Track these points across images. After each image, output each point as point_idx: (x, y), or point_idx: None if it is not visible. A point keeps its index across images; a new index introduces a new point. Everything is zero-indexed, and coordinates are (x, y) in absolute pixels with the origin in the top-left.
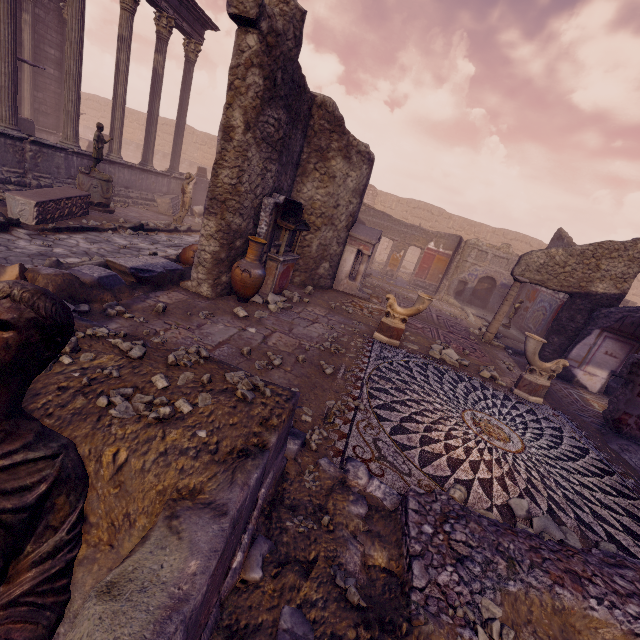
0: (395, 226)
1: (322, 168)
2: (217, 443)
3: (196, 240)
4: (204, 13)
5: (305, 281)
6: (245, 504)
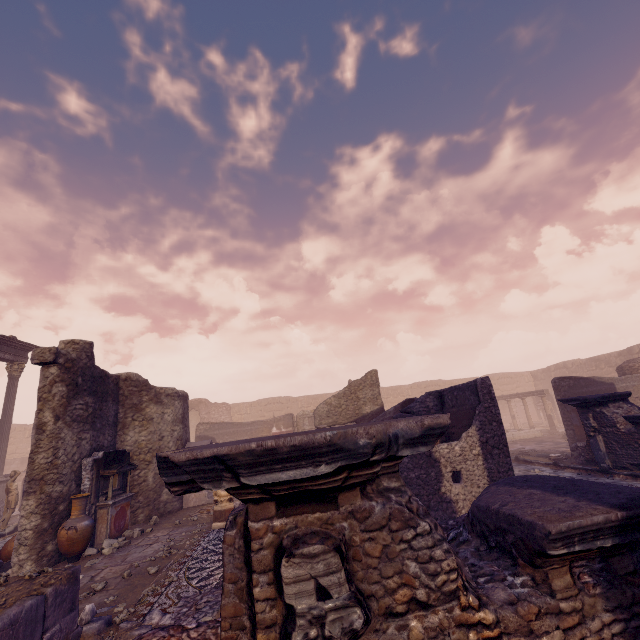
0: (240, 428)
1: (140, 417)
2: (6, 601)
3: None
4: (26, 343)
5: (150, 514)
6: (21, 615)
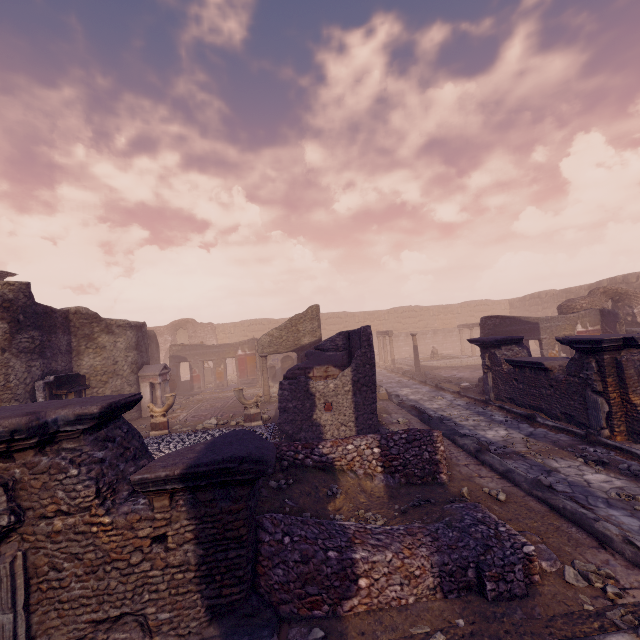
0: (209, 350)
1: (93, 345)
2: None
3: None
4: None
5: None
6: None
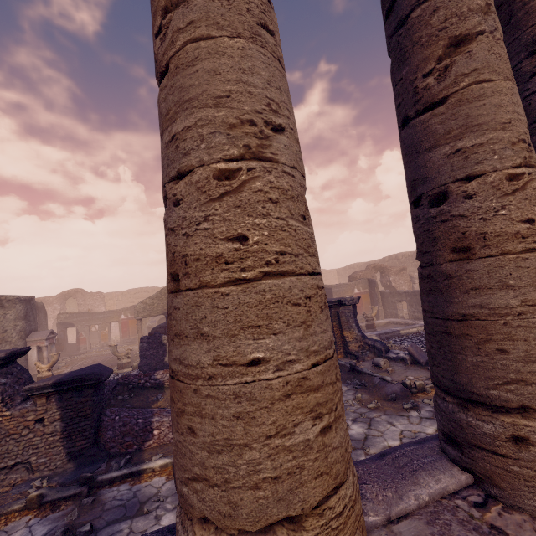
0: (95, 316)
1: None
2: None
3: None
4: None
5: None
6: None
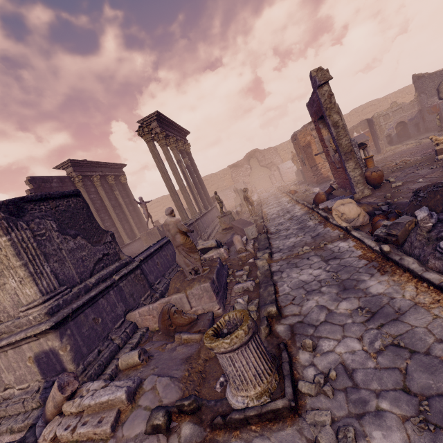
0: None
1: None
2: None
3: (276, 210)
4: (185, 130)
5: None
6: None
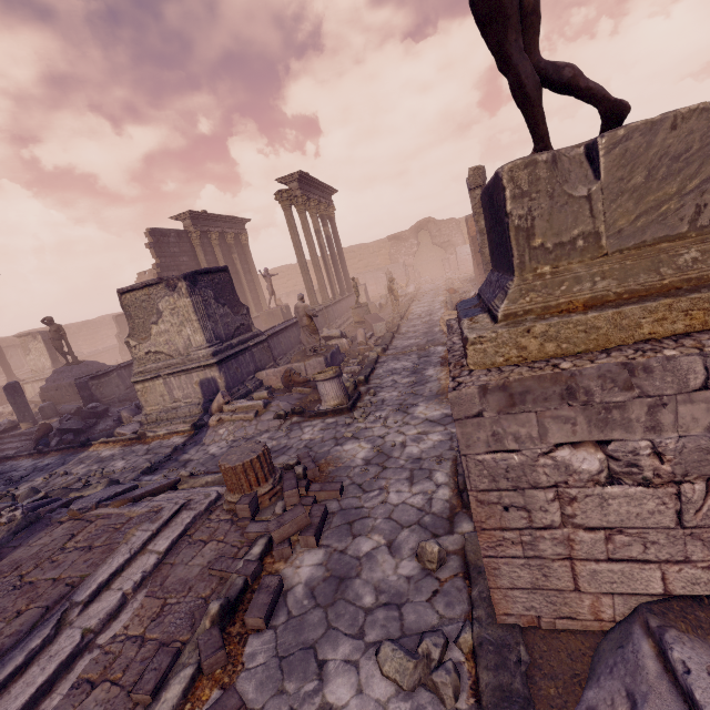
0: None
1: None
2: None
3: (422, 311)
4: (332, 188)
5: None
6: None
